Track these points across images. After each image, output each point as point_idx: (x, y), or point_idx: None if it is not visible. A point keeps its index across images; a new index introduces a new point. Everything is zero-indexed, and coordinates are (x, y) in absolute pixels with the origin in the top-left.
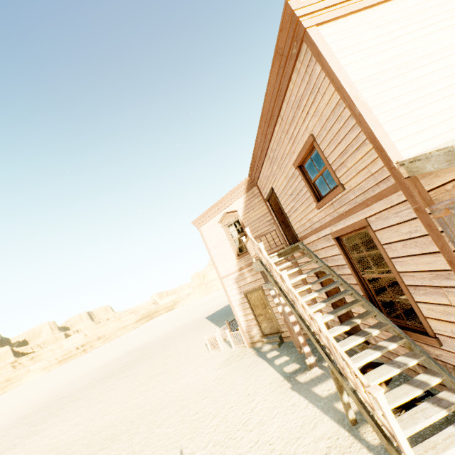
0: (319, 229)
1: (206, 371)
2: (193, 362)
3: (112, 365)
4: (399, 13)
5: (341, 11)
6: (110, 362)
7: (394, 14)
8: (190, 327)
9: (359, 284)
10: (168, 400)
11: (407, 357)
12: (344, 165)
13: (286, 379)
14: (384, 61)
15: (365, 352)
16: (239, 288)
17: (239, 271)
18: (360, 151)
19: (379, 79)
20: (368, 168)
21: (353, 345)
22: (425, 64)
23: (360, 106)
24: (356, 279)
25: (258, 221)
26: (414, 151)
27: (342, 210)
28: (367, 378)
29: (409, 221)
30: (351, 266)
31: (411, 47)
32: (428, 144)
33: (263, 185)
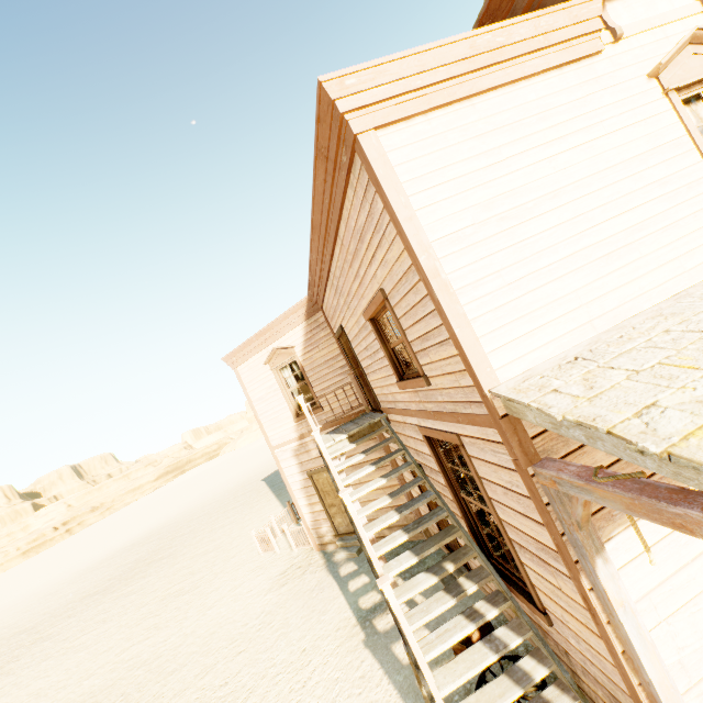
0: (404, 413)
1: (250, 595)
2: (233, 573)
3: (110, 567)
4: (512, 113)
5: (418, 103)
6: (108, 559)
7: (505, 114)
8: (238, 496)
9: (457, 504)
10: (186, 653)
11: (510, 629)
12: (426, 353)
13: (360, 623)
14: (484, 203)
15: (455, 621)
16: (300, 465)
17: (299, 439)
18: (444, 348)
19: (473, 238)
20: (456, 376)
21: (440, 611)
22: (545, 211)
23: (440, 290)
24: (453, 497)
25: (326, 366)
26: (517, 369)
27: (429, 407)
28: (453, 669)
29: (510, 470)
30: (446, 478)
31: (526, 178)
32: (539, 356)
33: (330, 315)
